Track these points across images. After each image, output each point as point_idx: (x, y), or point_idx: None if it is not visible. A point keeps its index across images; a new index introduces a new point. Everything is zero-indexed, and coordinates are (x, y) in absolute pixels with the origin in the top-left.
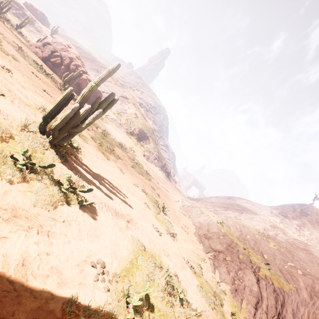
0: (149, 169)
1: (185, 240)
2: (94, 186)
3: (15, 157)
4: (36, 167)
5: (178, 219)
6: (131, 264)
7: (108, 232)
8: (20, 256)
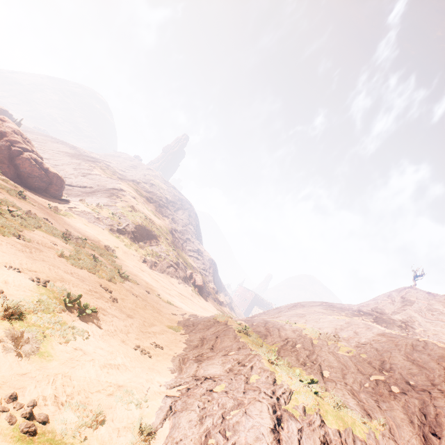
0: (145, 277)
1: (113, 366)
2: None
3: None
4: None
5: (145, 334)
6: None
7: None
8: None
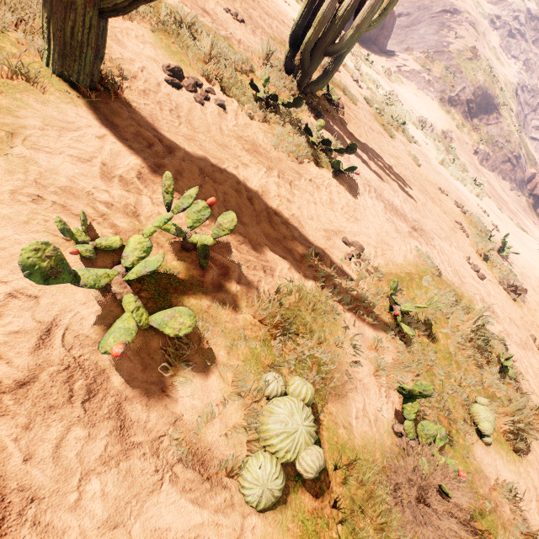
0: (483, 181)
1: None
2: (360, 162)
3: (255, 84)
4: (278, 105)
5: (538, 281)
6: (408, 276)
7: (375, 223)
8: (259, 186)
